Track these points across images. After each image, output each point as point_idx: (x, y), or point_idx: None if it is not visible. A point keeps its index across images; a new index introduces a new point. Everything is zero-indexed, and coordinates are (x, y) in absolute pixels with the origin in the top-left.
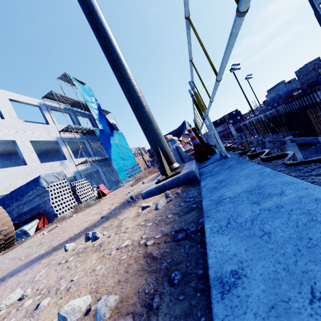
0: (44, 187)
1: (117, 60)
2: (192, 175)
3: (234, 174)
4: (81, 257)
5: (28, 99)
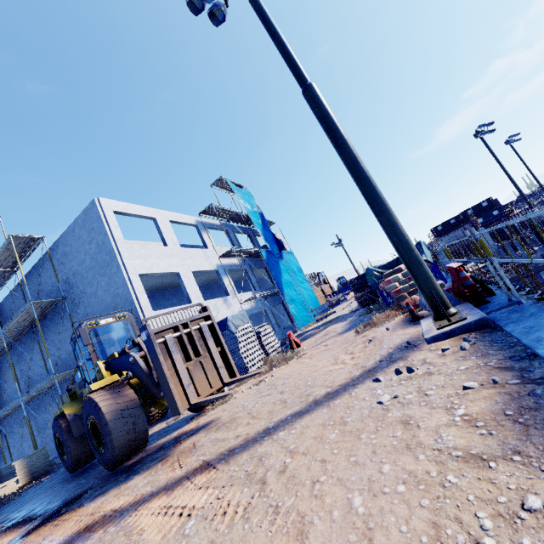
0: (233, 332)
1: (383, 206)
2: (485, 321)
3: (542, 321)
4: (417, 379)
5: (185, 218)
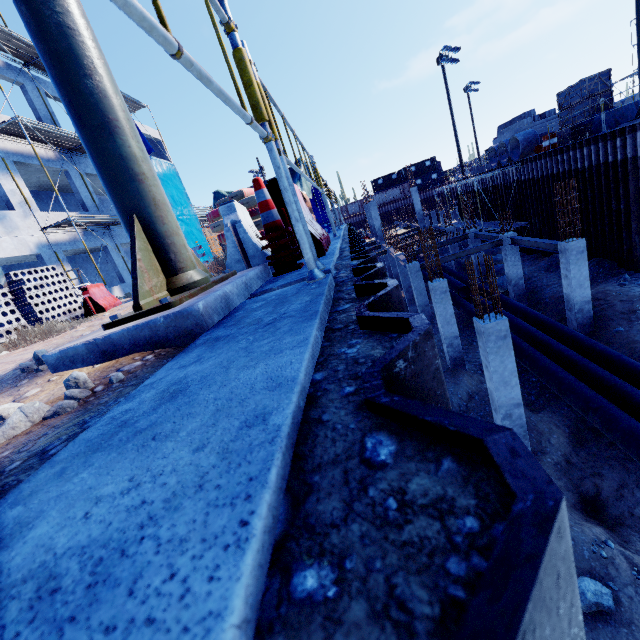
0: None
1: None
2: (193, 322)
3: (231, 369)
4: None
5: None
